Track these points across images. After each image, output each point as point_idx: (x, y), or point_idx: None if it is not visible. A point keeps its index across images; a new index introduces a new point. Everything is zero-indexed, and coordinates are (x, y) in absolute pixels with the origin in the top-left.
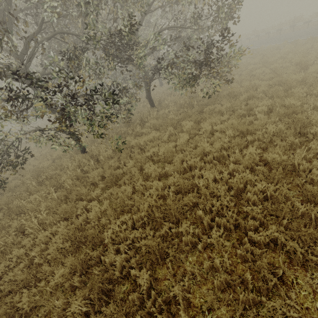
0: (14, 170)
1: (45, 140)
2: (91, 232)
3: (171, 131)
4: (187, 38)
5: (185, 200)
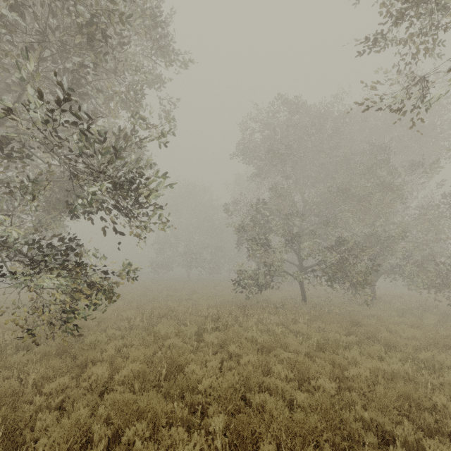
0: (279, 287)
1: (243, 289)
2: (366, 330)
3: (409, 318)
4: (430, 254)
5: (450, 337)
